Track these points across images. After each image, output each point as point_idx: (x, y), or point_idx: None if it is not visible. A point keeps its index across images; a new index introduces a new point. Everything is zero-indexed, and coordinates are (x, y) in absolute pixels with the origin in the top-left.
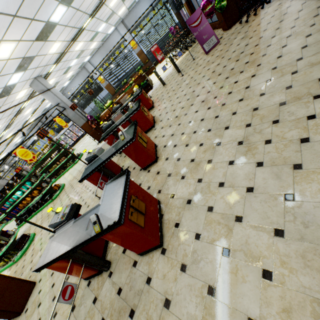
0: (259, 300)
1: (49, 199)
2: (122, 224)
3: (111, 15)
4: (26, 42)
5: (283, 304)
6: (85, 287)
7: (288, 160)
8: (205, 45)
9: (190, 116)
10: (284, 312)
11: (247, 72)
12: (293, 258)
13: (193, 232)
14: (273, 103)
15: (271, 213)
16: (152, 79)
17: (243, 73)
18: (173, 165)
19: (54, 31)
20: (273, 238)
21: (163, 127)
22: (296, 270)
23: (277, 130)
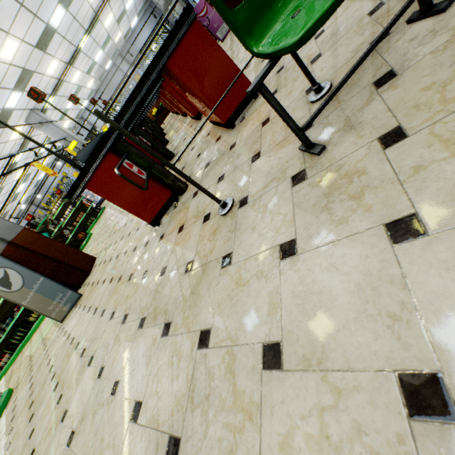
0: None
1: None
2: None
3: (107, 40)
4: (28, 46)
5: None
6: None
7: None
8: (218, 34)
9: None
10: None
11: None
12: None
13: None
14: None
15: None
16: None
17: None
18: None
19: (53, 41)
20: None
21: None
22: None
23: None
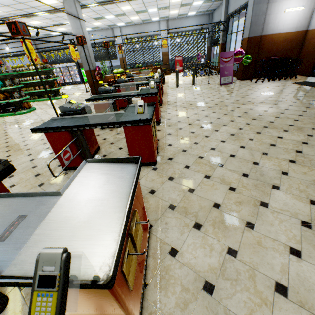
0: (224, 197)
1: (11, 111)
2: (149, 125)
3: (166, 8)
4: None
5: (238, 200)
6: (60, 175)
7: (260, 150)
8: (223, 79)
9: (197, 111)
10: (238, 203)
11: (247, 106)
12: (250, 185)
13: (184, 164)
14: (260, 125)
15: (243, 167)
16: (165, 78)
17: (245, 105)
18: (174, 130)
19: None
20: (241, 177)
21: (170, 109)
22: (250, 189)
23: (258, 137)
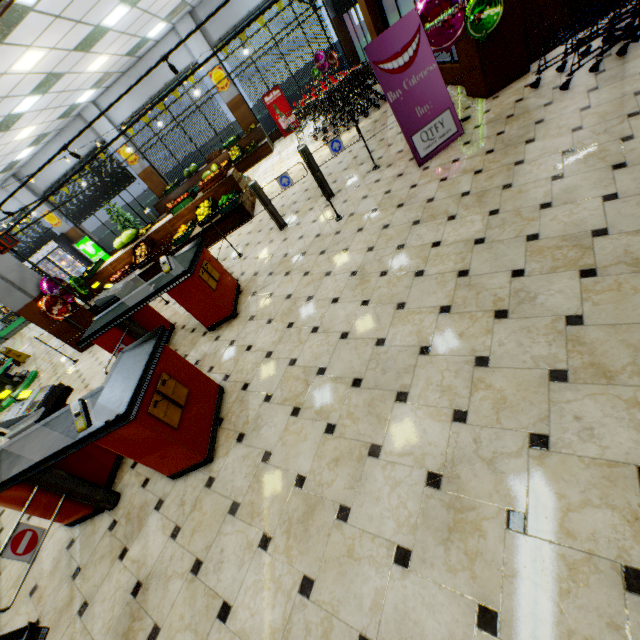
0: None
1: None
2: None
3: None
4: None
5: None
6: None
7: None
8: (420, 137)
9: (365, 563)
10: None
11: None
12: None
13: None
14: None
15: None
16: (259, 181)
17: None
18: None
19: None
20: None
21: (237, 510)
22: None
23: None
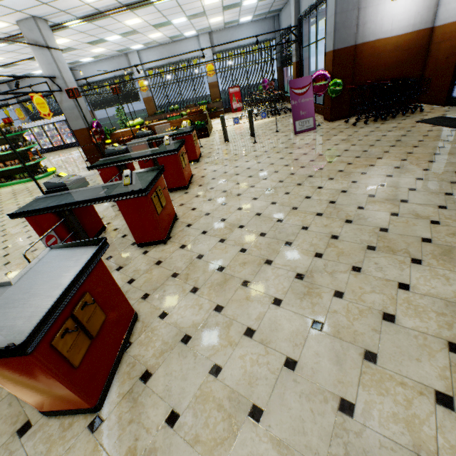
0: None
1: None
2: (28, 354)
3: (200, 14)
4: None
5: None
6: None
7: (359, 338)
8: (298, 123)
9: (244, 200)
10: None
11: (337, 183)
12: None
13: (169, 405)
14: (360, 240)
15: (311, 425)
16: (214, 125)
17: (333, 182)
18: (188, 262)
19: None
20: None
21: (199, 196)
22: None
23: (355, 283)
